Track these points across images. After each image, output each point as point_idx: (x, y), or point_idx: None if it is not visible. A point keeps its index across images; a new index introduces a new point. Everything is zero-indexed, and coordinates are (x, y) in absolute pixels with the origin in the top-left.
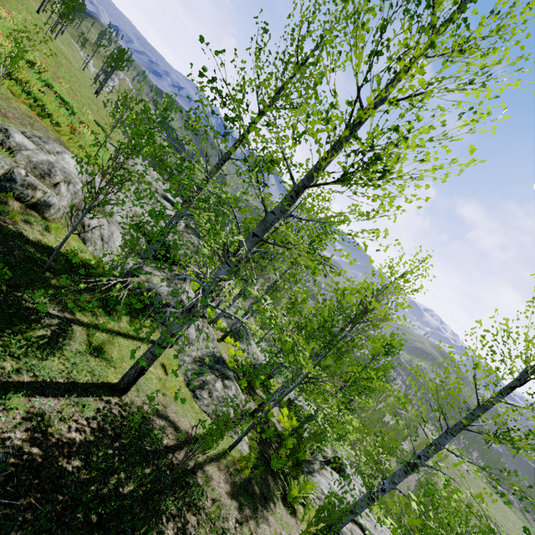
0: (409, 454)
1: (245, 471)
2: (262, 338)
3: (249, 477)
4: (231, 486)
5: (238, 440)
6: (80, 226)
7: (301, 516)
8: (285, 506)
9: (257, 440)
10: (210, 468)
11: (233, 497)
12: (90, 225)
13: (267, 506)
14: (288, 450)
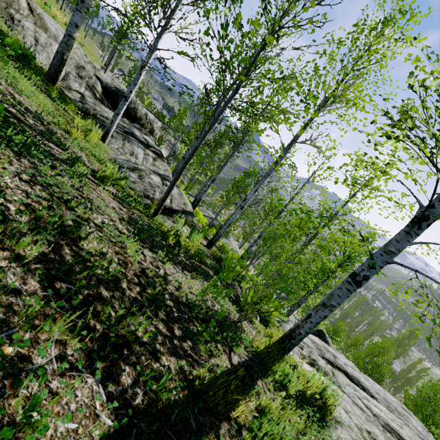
0: (401, 372)
1: (168, 235)
2: (244, 243)
3: (175, 246)
4: (130, 220)
5: (160, 202)
6: (8, 17)
7: (258, 328)
8: (233, 305)
9: (208, 256)
10: (97, 188)
11: (127, 223)
12: (21, 22)
13: (197, 276)
14: (251, 281)
